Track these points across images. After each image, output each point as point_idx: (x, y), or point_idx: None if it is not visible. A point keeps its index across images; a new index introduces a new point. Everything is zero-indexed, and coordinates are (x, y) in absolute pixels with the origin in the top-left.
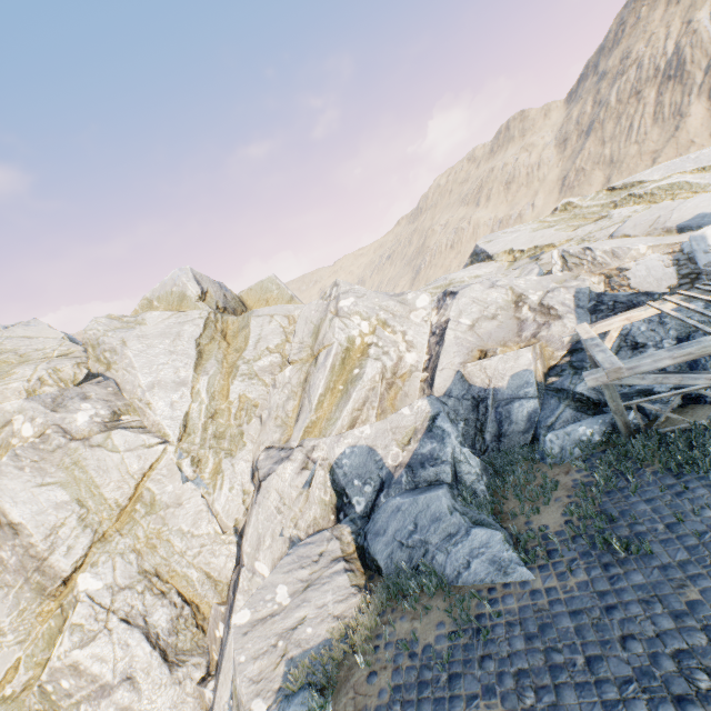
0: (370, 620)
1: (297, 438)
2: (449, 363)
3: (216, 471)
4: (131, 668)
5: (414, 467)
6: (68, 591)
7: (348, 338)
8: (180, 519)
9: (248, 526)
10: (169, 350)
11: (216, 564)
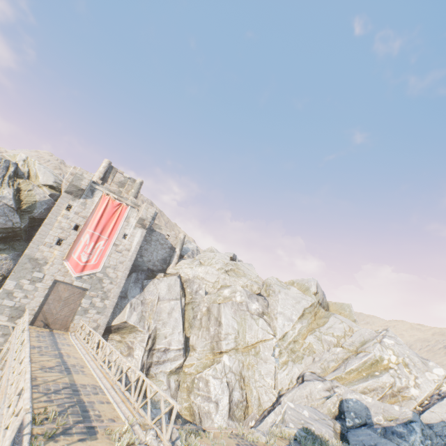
0: (339, 445)
1: (330, 377)
2: (439, 412)
3: (284, 362)
4: (220, 400)
5: (387, 430)
6: (218, 356)
7: (380, 356)
8: (262, 367)
9: (288, 392)
10: (293, 305)
11: (264, 397)
